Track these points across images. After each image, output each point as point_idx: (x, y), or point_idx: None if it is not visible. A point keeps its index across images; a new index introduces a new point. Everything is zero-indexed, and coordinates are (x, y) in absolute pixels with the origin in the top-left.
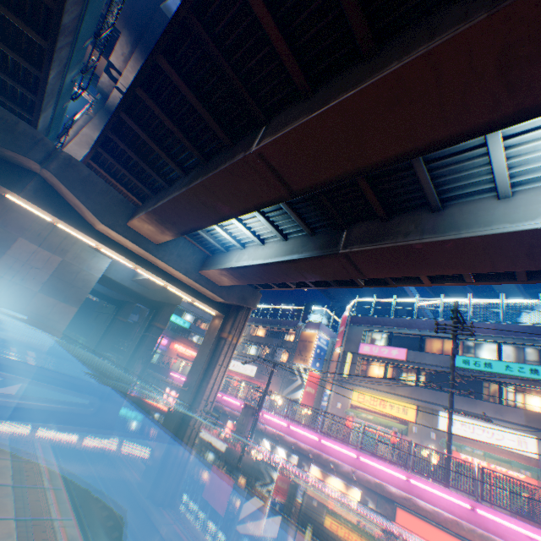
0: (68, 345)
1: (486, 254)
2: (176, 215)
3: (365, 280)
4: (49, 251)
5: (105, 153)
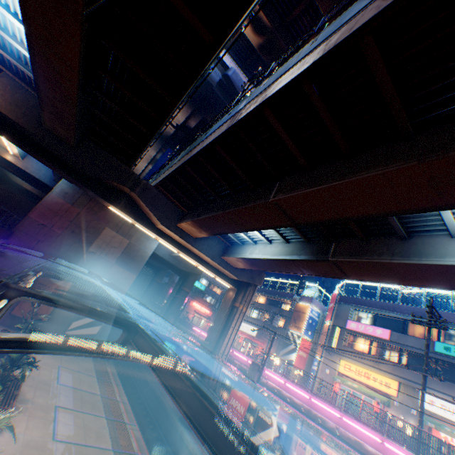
0: (151, 312)
1: (443, 275)
2: (212, 224)
3: None
4: (122, 236)
5: (169, 183)
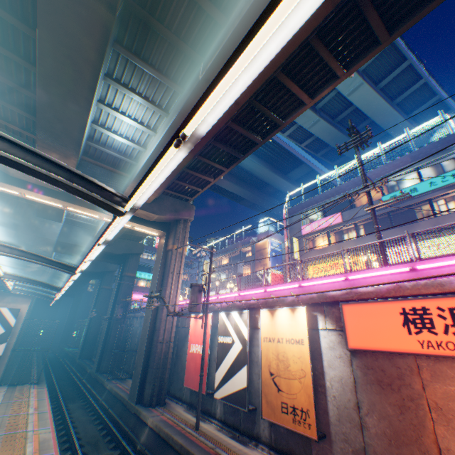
0: None
1: None
2: (56, 120)
3: (261, 136)
4: (1, 228)
5: None
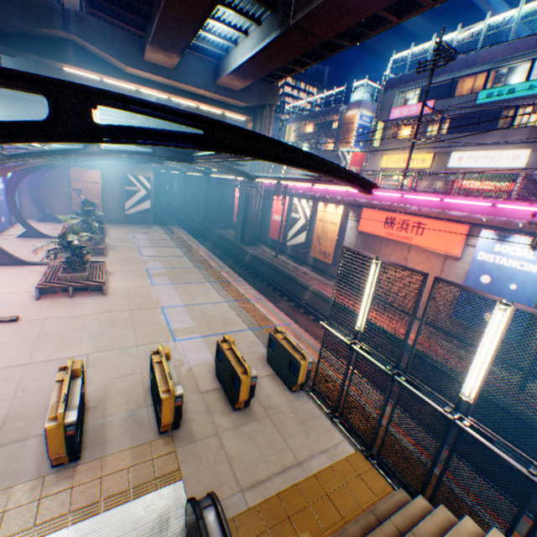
0: None
1: None
2: (168, 39)
3: (350, 39)
4: None
5: None
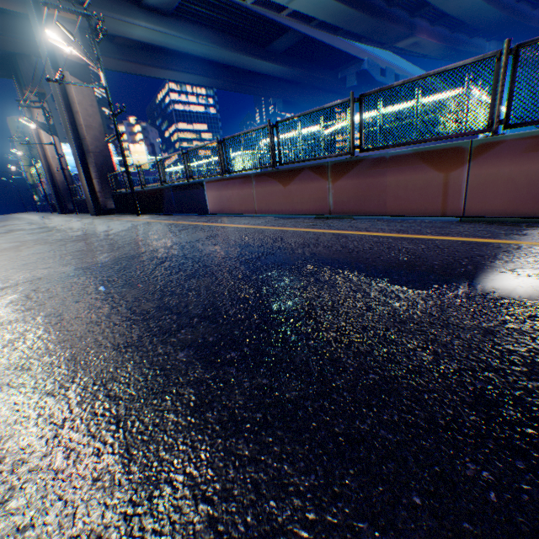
0: None
1: None
2: None
3: None
4: None
5: None
